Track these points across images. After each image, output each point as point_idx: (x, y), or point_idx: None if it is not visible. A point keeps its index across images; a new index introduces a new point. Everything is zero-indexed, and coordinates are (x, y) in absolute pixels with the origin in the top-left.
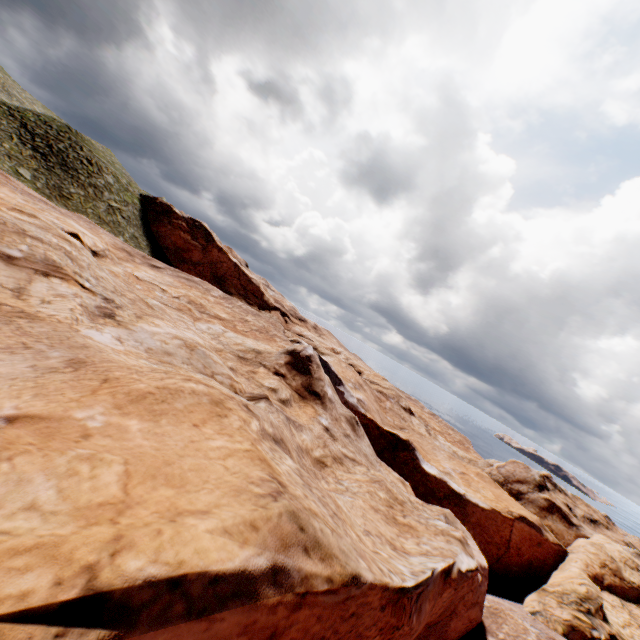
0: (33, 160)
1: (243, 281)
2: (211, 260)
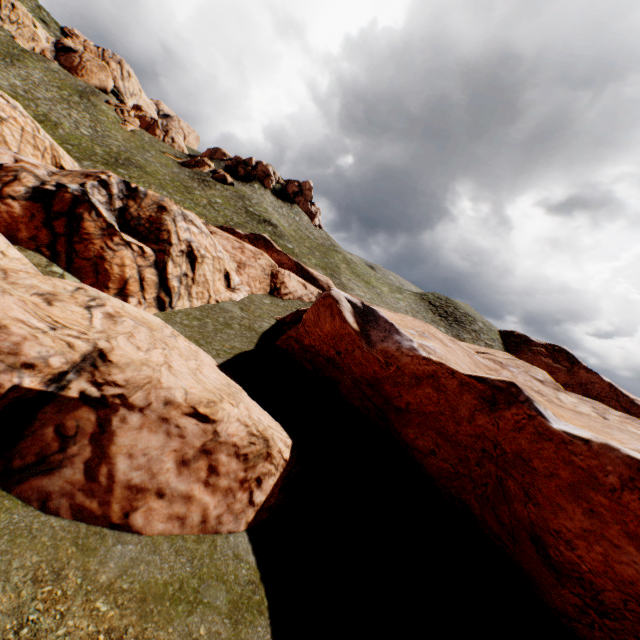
0: (441, 321)
1: (622, 402)
2: (578, 381)
